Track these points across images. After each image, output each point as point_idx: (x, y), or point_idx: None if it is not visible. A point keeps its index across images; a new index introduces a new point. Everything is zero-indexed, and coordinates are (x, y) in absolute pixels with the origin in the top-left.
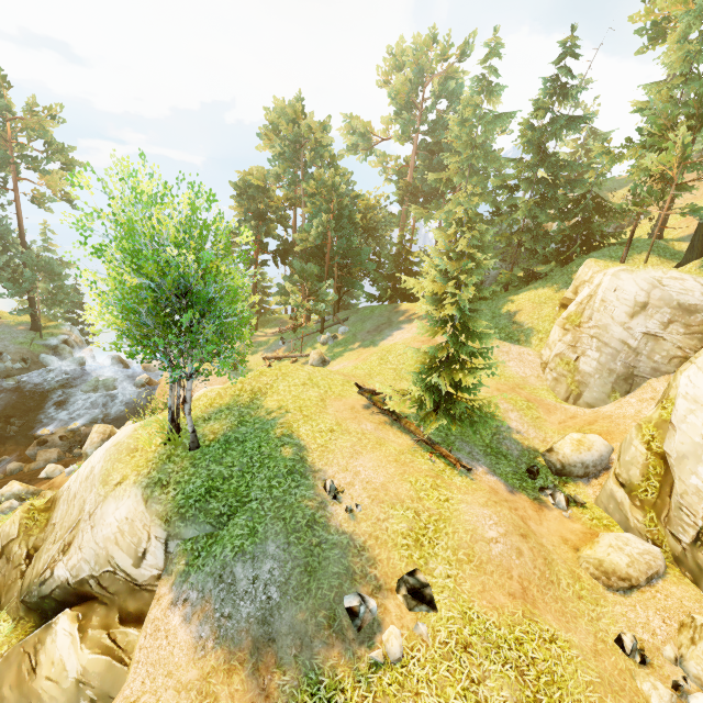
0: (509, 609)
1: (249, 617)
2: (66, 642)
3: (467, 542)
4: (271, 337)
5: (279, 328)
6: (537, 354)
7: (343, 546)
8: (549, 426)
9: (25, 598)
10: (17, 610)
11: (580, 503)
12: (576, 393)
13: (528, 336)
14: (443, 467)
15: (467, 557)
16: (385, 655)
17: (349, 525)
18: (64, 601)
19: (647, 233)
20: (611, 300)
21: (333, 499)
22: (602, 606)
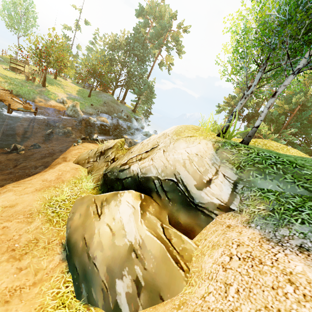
0: None
1: None
2: (127, 209)
3: None
4: None
5: None
6: None
7: None
8: None
9: (108, 172)
10: (97, 180)
11: None
12: None
13: None
14: None
15: None
16: None
17: None
18: (127, 187)
19: None
20: None
21: None
22: None
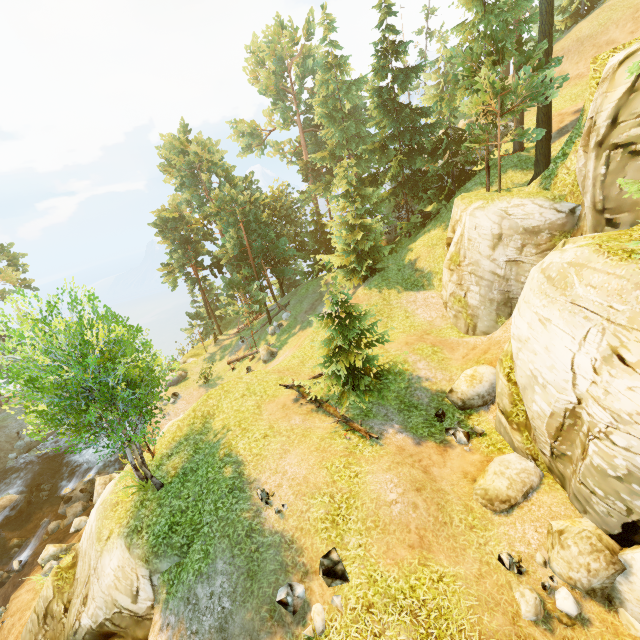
0: (407, 560)
1: (211, 629)
2: None
3: (373, 510)
4: (233, 339)
5: (238, 329)
6: (440, 294)
7: (276, 545)
8: (454, 364)
9: None
10: None
11: (479, 433)
12: (472, 326)
13: (430, 280)
14: (356, 441)
15: (374, 523)
16: (314, 629)
17: (280, 524)
18: None
19: (501, 157)
20: (475, 238)
21: (266, 504)
22: (489, 531)
